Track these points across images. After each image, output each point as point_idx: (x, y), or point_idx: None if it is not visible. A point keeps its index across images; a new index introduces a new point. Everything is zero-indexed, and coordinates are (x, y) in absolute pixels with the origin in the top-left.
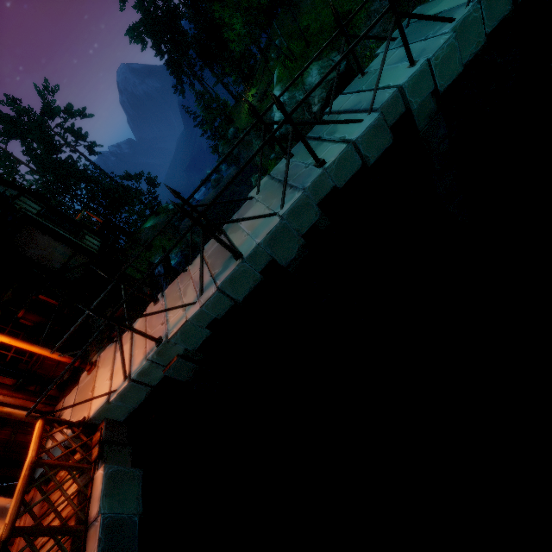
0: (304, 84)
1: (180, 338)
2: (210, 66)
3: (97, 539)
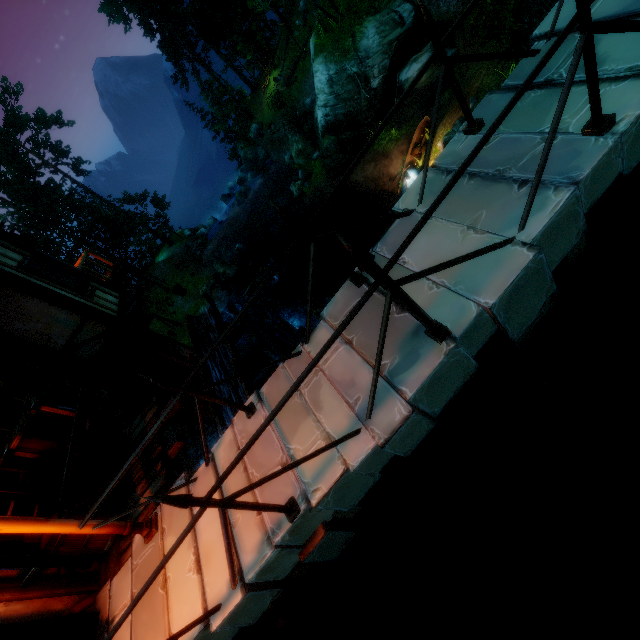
0: (358, 49)
1: (332, 499)
2: (216, 46)
3: None
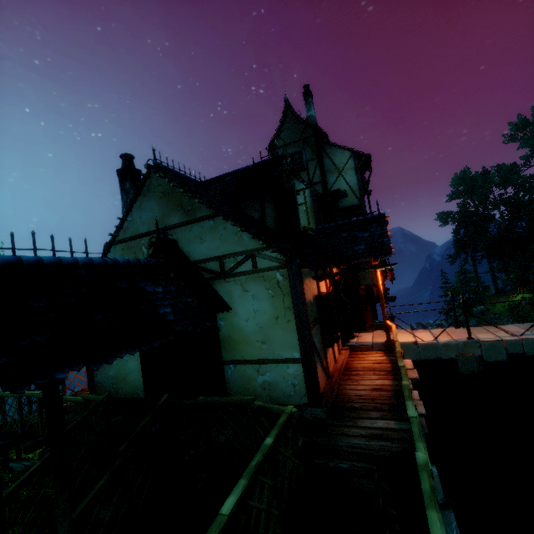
0: None
1: (486, 346)
2: (491, 259)
3: (416, 373)
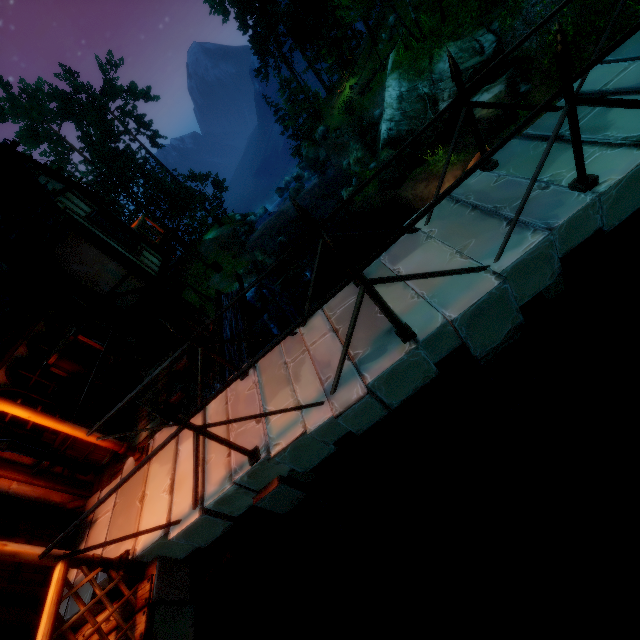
0: (433, 71)
1: (289, 456)
2: (302, 47)
3: None
